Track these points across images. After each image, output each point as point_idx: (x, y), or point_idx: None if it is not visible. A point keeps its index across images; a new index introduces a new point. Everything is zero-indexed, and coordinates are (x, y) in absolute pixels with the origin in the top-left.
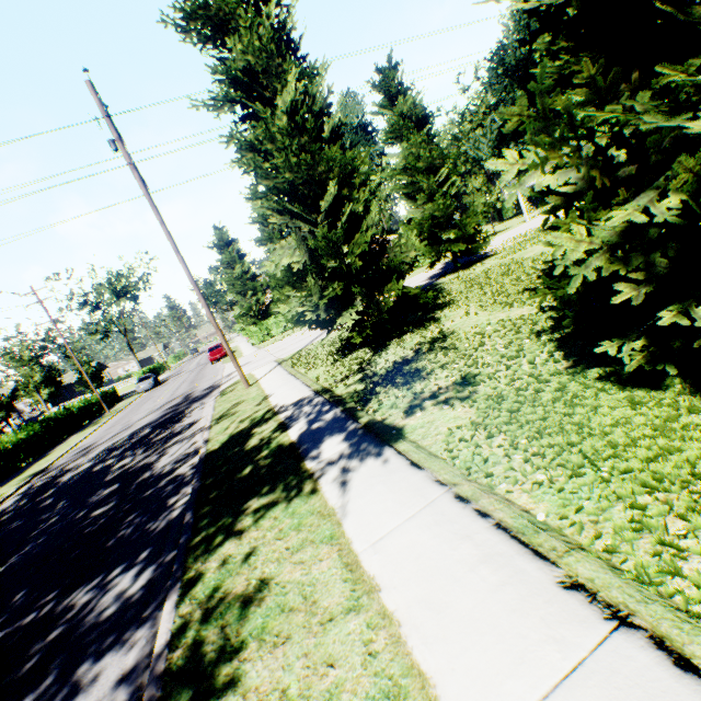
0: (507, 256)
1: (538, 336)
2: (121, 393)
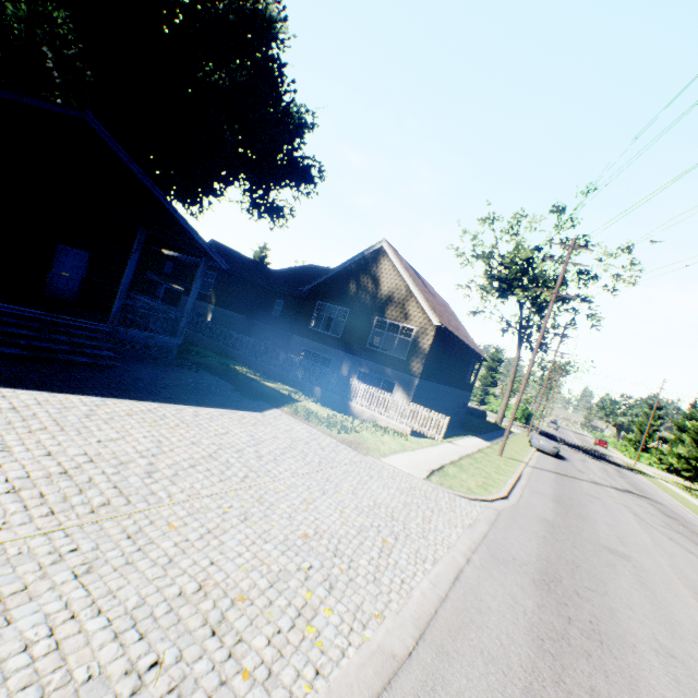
0: None
1: None
2: None
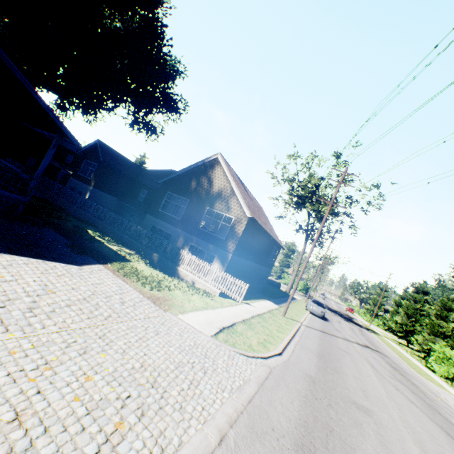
0: None
1: (418, 355)
2: None
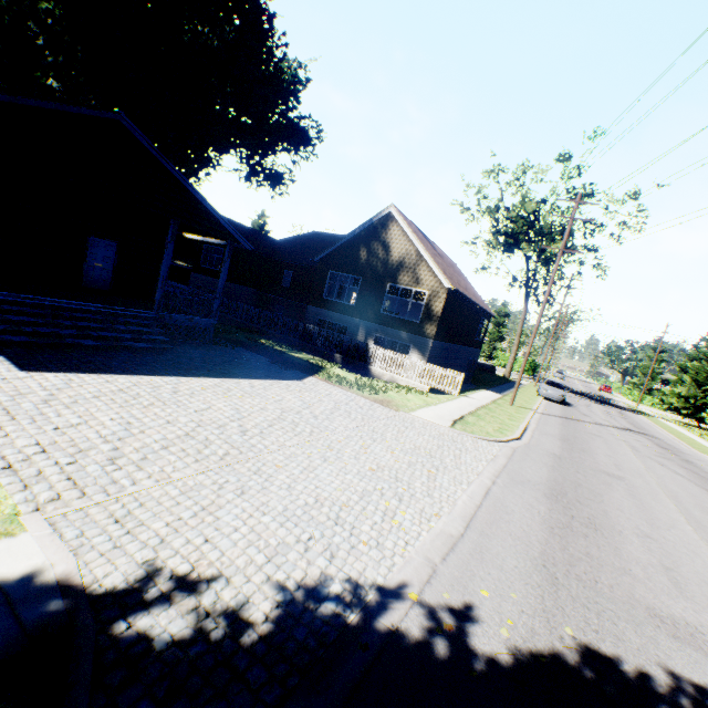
0: None
1: None
2: None
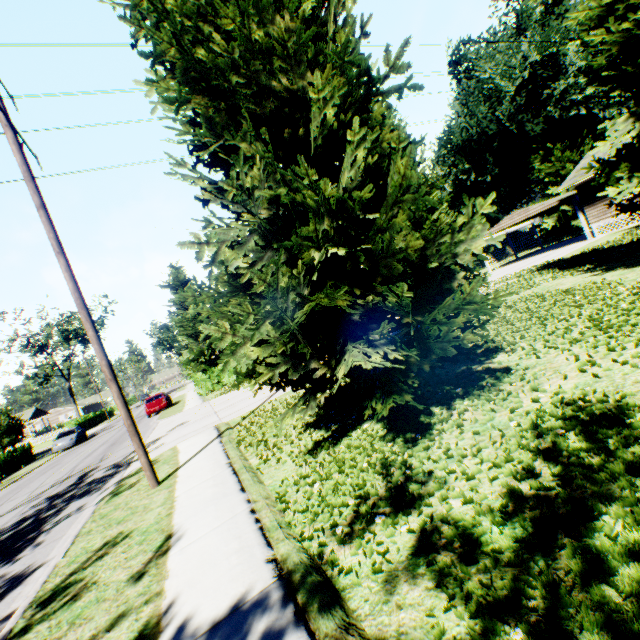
0: (518, 293)
1: None
2: (45, 447)
